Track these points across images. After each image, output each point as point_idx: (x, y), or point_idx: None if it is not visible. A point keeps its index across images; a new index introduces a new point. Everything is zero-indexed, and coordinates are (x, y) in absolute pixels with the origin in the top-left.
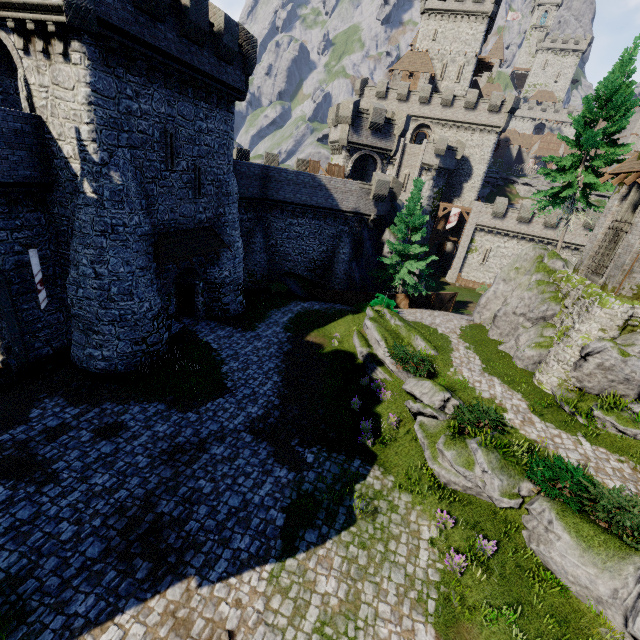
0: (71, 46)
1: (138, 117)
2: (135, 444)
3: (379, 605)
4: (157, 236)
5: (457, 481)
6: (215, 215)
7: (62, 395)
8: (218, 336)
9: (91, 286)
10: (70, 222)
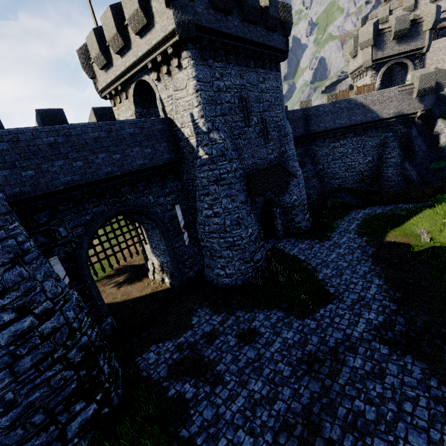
0: (181, 57)
1: (224, 92)
2: (272, 350)
3: None
4: (246, 178)
5: None
6: (279, 154)
7: (207, 306)
8: (300, 249)
9: (212, 223)
10: (193, 182)
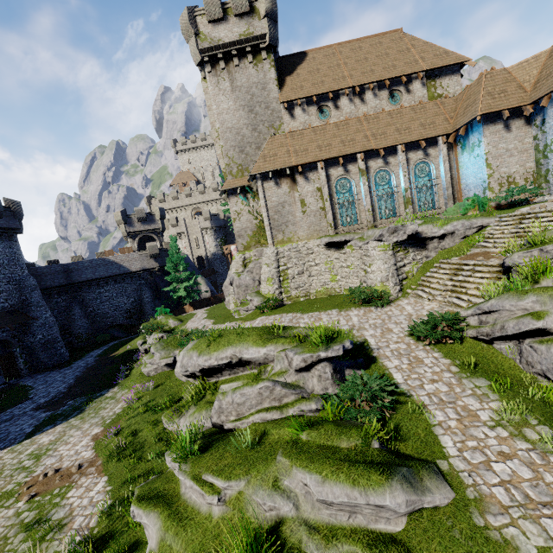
0: None
1: None
2: None
3: (76, 433)
4: None
5: (151, 369)
6: (19, 302)
7: None
8: (36, 378)
9: None
10: None
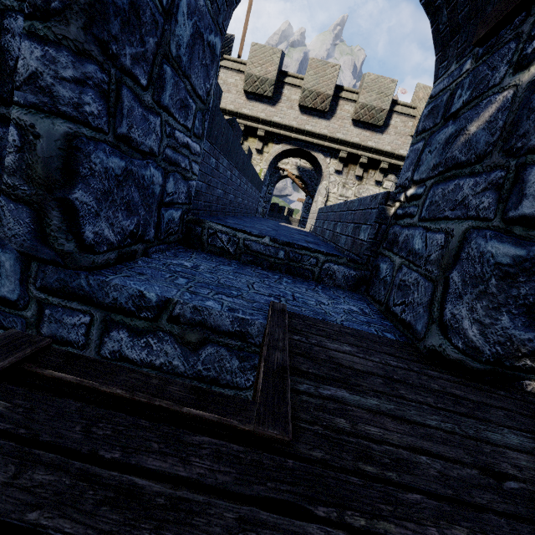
0: (387, 177)
1: None
2: None
3: None
4: None
5: None
6: None
7: None
8: None
9: None
10: None
